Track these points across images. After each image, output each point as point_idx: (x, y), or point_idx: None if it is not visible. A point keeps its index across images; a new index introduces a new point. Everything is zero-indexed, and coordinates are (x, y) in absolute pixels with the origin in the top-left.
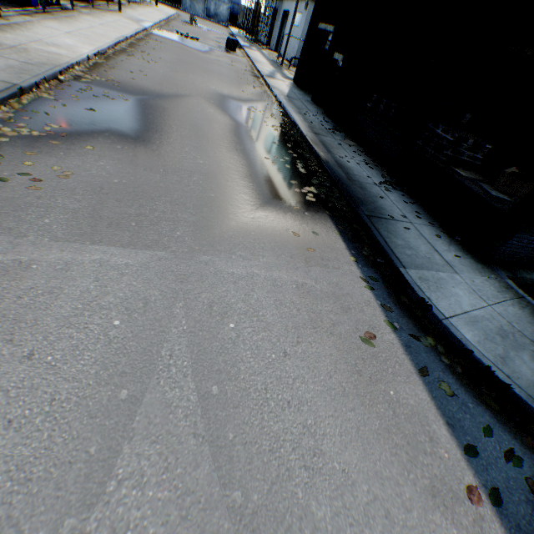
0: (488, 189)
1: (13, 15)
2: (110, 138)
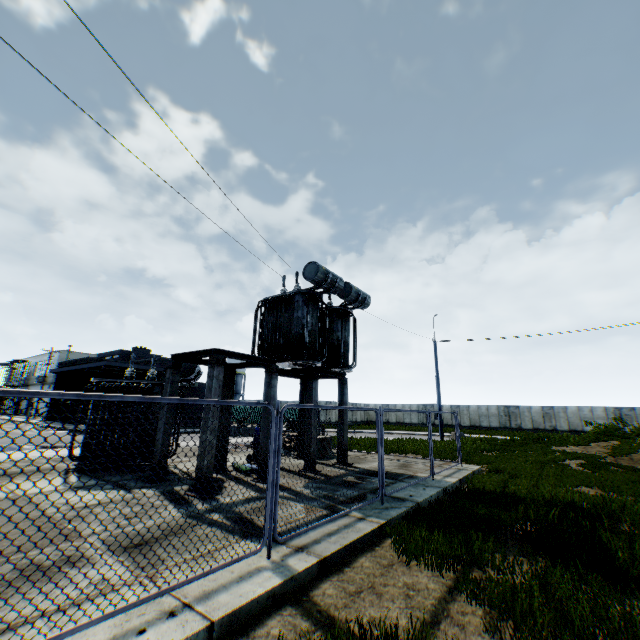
0: None
1: None
2: None
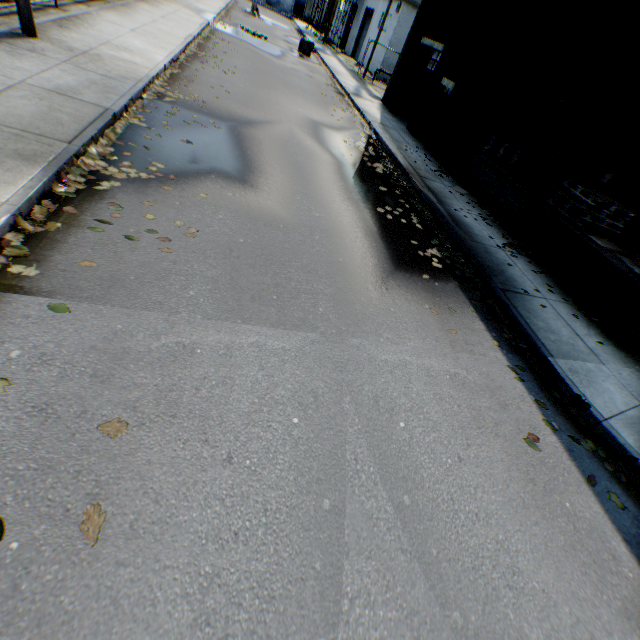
0: (629, 265)
1: (68, 3)
2: (218, 182)
